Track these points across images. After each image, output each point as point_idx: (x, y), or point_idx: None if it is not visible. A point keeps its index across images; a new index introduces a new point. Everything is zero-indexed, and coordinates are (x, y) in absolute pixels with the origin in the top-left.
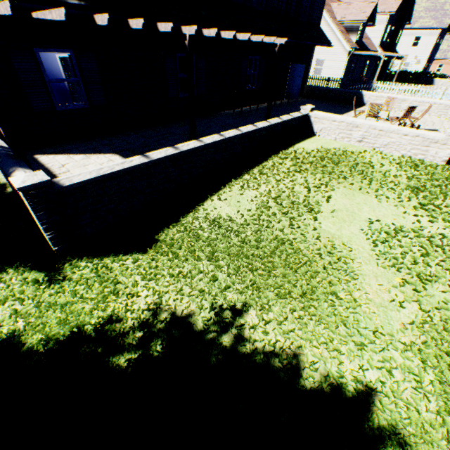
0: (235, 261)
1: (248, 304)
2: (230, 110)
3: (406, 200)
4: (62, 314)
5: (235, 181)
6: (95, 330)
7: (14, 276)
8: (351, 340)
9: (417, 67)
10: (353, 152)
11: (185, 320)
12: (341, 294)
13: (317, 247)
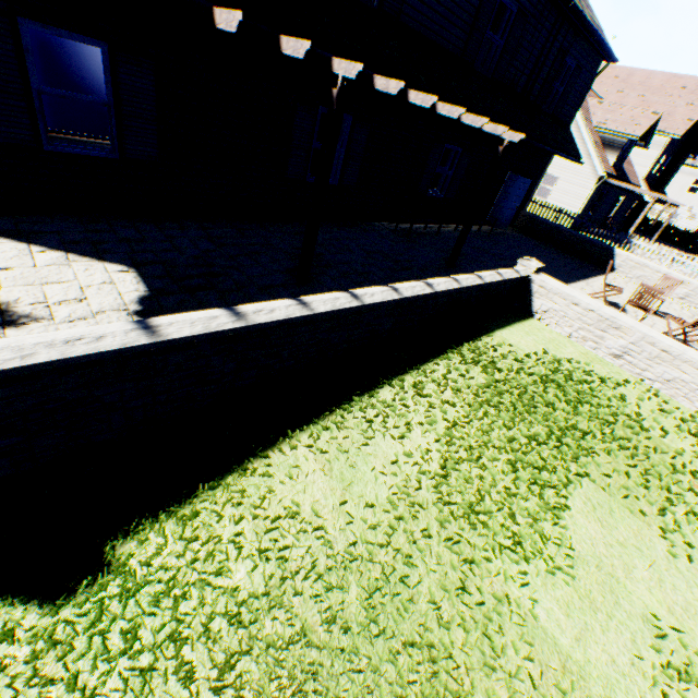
0: None
1: None
2: (390, 223)
3: None
4: None
5: (359, 399)
6: None
7: None
8: None
9: (689, 224)
10: (605, 381)
11: None
12: None
13: None
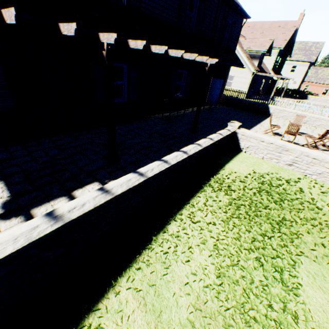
0: None
1: None
2: (159, 114)
3: None
4: None
5: (157, 238)
6: None
7: None
8: None
9: (294, 86)
10: (289, 182)
11: None
12: None
13: None
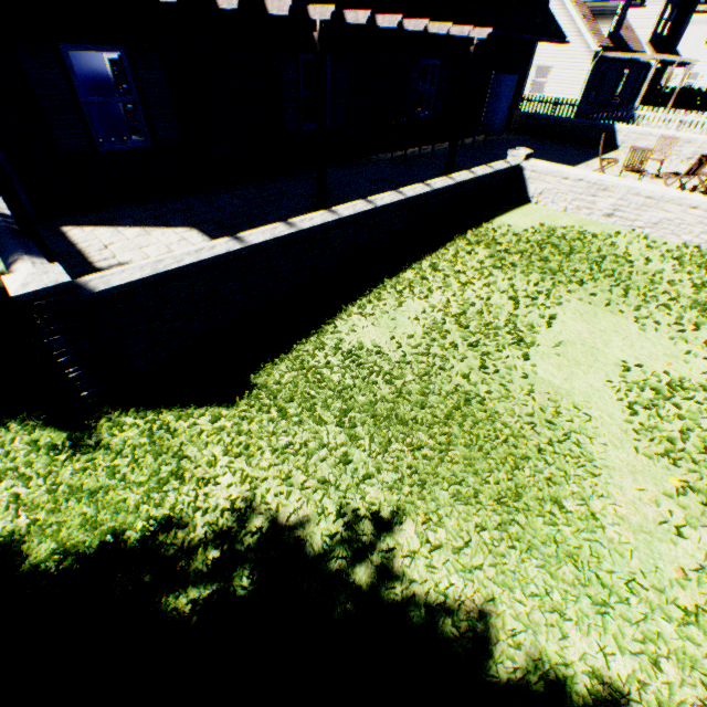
0: (384, 429)
1: (403, 512)
2: (386, 154)
3: (690, 329)
4: (91, 508)
5: (389, 281)
6: (141, 542)
7: (18, 436)
8: (584, 593)
9: None
10: (596, 236)
11: (294, 533)
12: (568, 503)
13: (528, 409)
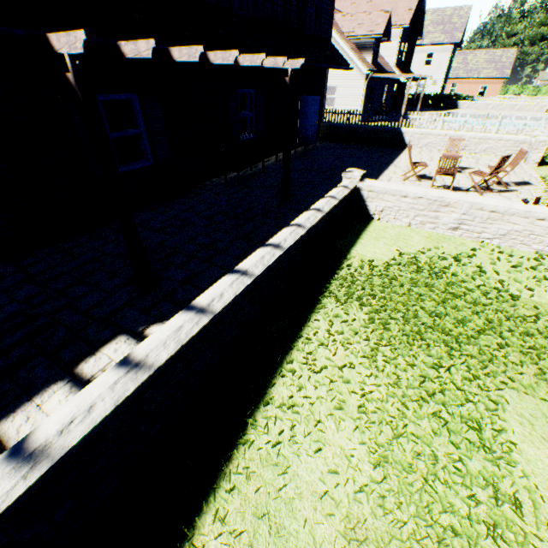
0: None
1: None
2: (220, 177)
3: None
4: None
5: (255, 419)
6: None
7: None
8: None
9: (434, 89)
10: (459, 259)
11: None
12: None
13: None
